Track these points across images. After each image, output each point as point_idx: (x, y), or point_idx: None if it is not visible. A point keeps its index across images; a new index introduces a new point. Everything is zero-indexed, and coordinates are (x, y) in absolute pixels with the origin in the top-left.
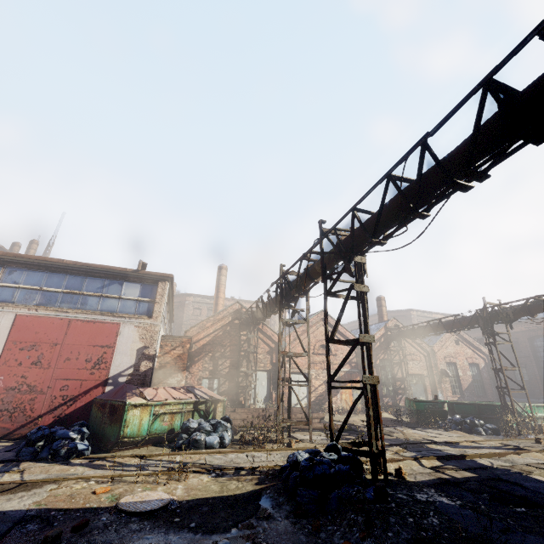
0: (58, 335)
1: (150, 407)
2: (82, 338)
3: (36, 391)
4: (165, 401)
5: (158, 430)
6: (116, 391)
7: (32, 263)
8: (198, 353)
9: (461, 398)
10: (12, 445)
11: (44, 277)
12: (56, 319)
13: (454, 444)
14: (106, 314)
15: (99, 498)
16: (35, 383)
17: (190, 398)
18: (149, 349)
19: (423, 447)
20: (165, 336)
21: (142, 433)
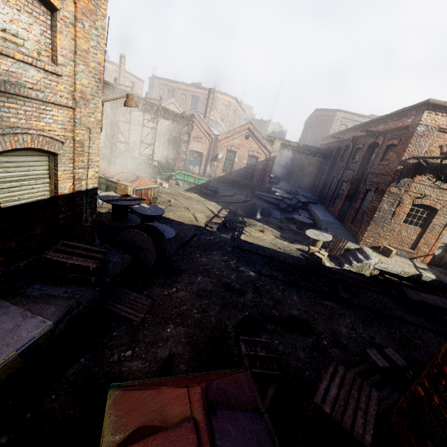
0: None
1: None
2: None
3: None
4: None
5: None
6: None
7: None
8: None
9: (227, 175)
10: None
11: None
12: None
13: None
14: None
15: None
16: None
17: None
18: None
19: None
20: None
21: None
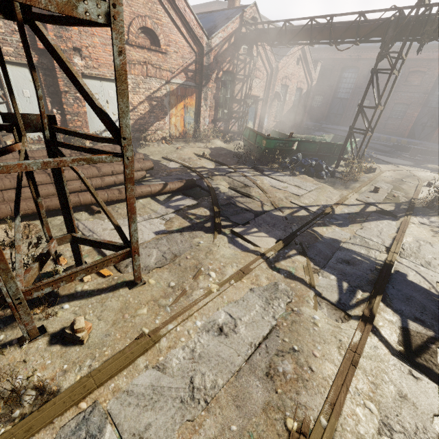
0: None
1: None
2: None
3: None
4: None
5: None
6: None
7: None
8: None
9: (278, 123)
10: None
11: None
12: None
13: (331, 215)
14: None
15: None
16: None
17: None
18: None
19: (318, 239)
20: None
21: None
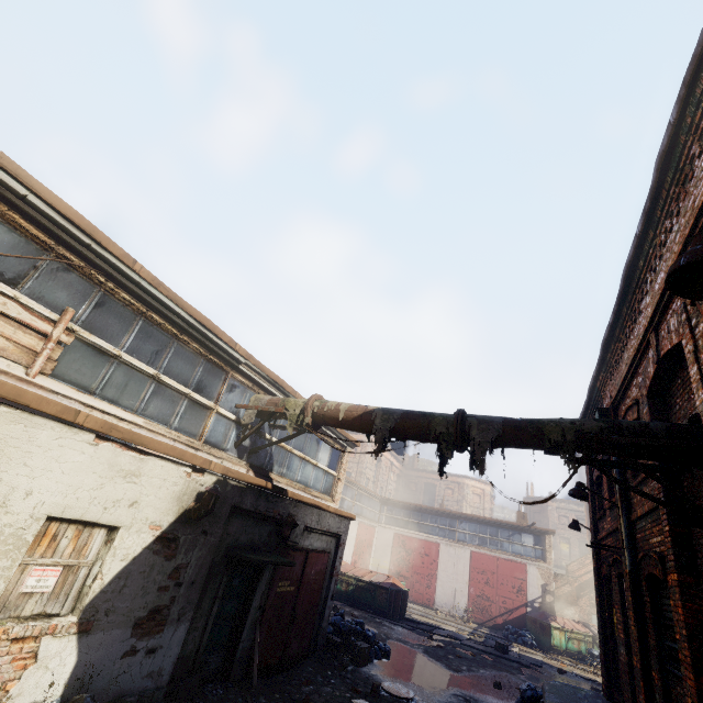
0: (493, 566)
1: (563, 631)
2: (506, 571)
3: (490, 600)
4: (572, 630)
5: (571, 648)
6: (539, 614)
7: (470, 518)
8: (582, 587)
9: None
10: (491, 631)
11: (477, 527)
12: (490, 556)
13: None
14: (516, 555)
15: (564, 667)
16: (489, 595)
17: (588, 632)
18: (549, 586)
19: None
20: (554, 573)
21: (562, 646)
